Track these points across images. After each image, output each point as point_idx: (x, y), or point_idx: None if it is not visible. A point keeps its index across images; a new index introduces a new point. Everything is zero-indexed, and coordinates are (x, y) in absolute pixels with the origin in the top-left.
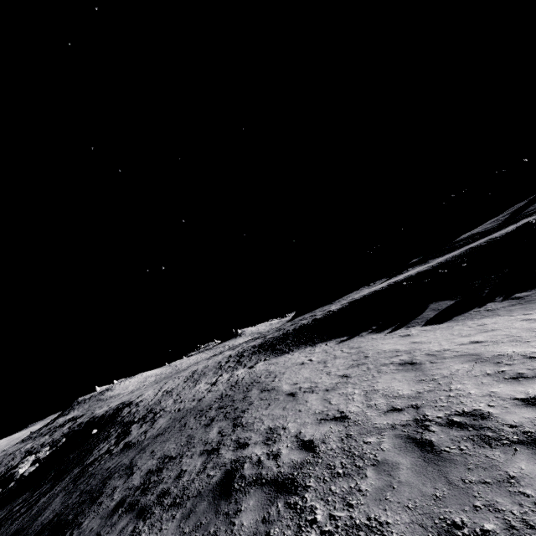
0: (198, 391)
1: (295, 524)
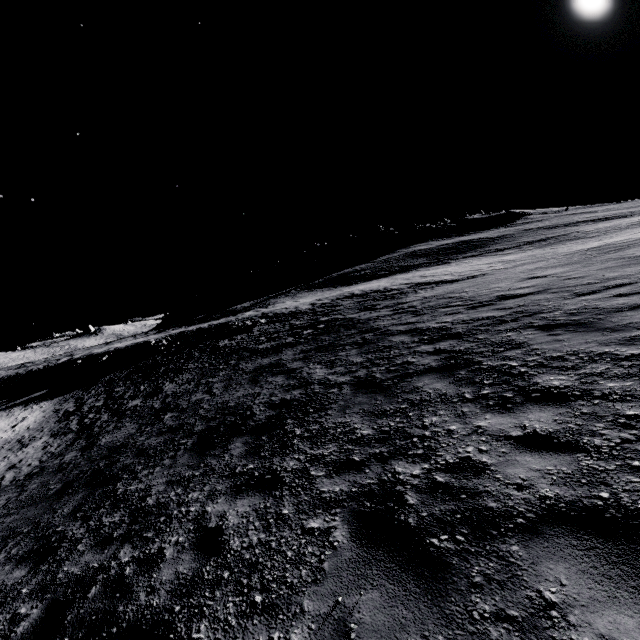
0: None
1: None
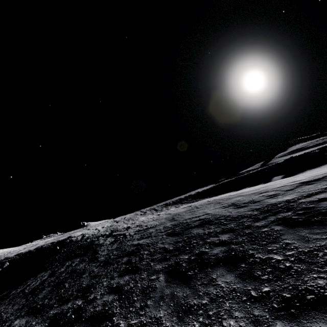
0: (151, 217)
1: None
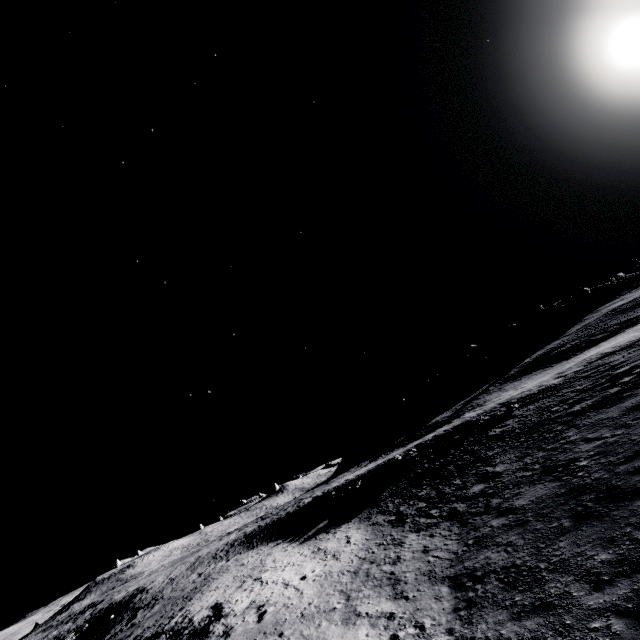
0: (189, 581)
1: (163, 637)
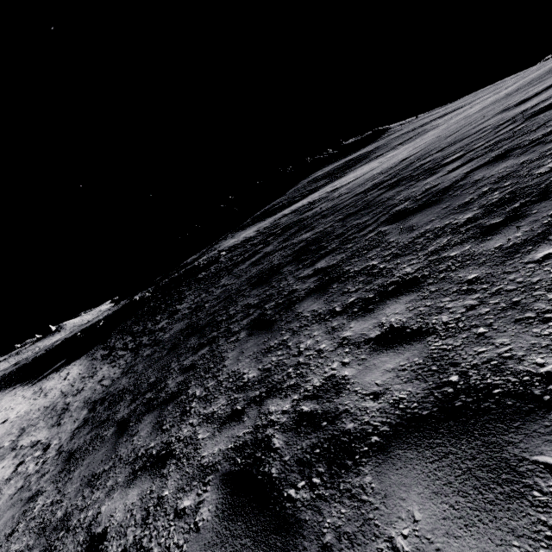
0: None
1: None
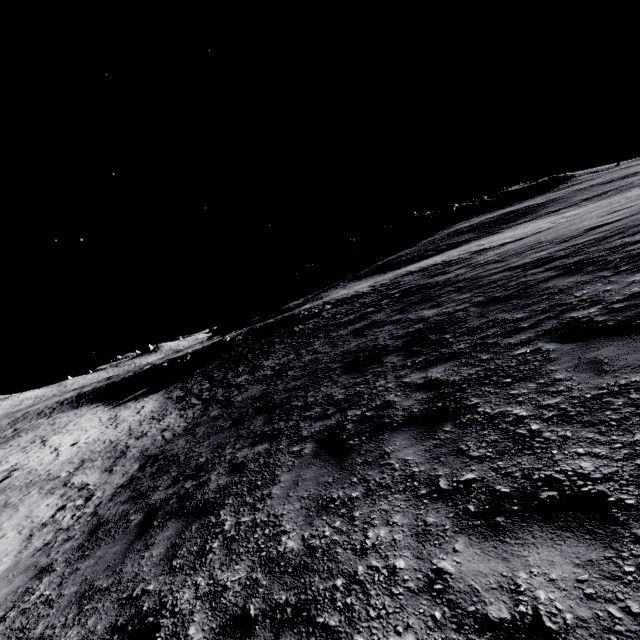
0: (1, 436)
1: None
